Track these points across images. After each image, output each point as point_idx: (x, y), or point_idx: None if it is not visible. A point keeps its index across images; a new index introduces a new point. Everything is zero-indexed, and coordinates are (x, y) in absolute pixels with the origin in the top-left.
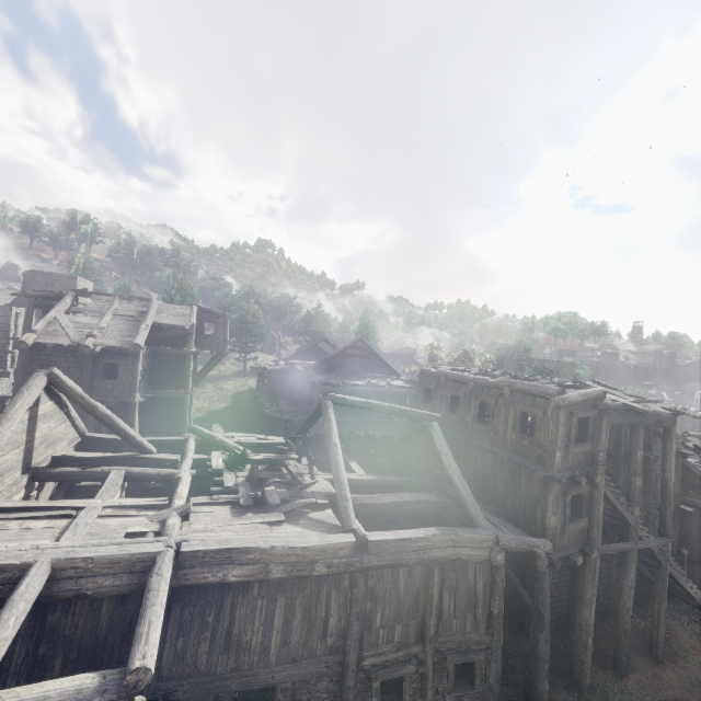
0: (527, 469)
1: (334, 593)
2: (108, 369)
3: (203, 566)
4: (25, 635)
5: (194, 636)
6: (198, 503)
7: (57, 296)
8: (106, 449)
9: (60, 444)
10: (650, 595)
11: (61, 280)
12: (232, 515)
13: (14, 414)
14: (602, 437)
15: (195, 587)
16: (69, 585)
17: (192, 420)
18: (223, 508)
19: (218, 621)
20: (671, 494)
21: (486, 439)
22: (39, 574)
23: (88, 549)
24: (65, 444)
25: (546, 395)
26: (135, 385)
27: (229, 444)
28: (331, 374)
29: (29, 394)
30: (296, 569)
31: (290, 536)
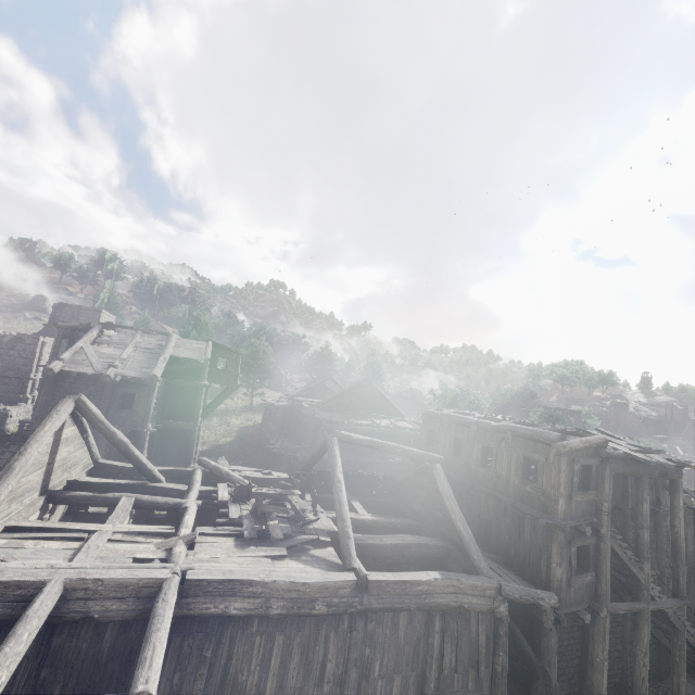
0: (530, 516)
1: (333, 635)
2: (124, 399)
3: (206, 596)
4: (31, 656)
5: (191, 672)
6: (204, 533)
7: (85, 328)
8: (116, 477)
9: (76, 468)
10: (670, 667)
11: (87, 313)
12: (236, 547)
13: (43, 436)
14: (606, 486)
15: (196, 618)
16: (78, 606)
17: (198, 452)
18: (228, 540)
19: (216, 657)
20: (683, 551)
21: (490, 484)
22: (53, 592)
23: (98, 571)
24: (79, 469)
25: (547, 441)
26: (148, 414)
27: (235, 477)
28: (336, 412)
29: (57, 418)
30: (296, 605)
31: (292, 571)
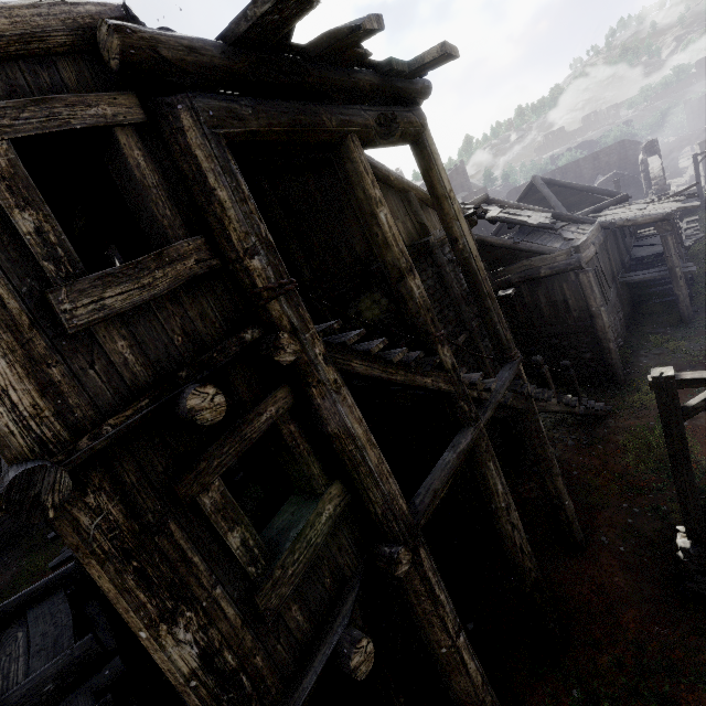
0: None
1: None
2: None
3: None
4: None
5: None
6: None
7: None
8: None
9: None
10: (519, 431)
11: None
12: None
13: None
14: (223, 198)
15: None
16: None
17: None
18: None
19: None
20: (485, 278)
21: None
22: None
23: None
24: None
25: None
26: None
27: None
28: None
29: None
30: None
31: None
